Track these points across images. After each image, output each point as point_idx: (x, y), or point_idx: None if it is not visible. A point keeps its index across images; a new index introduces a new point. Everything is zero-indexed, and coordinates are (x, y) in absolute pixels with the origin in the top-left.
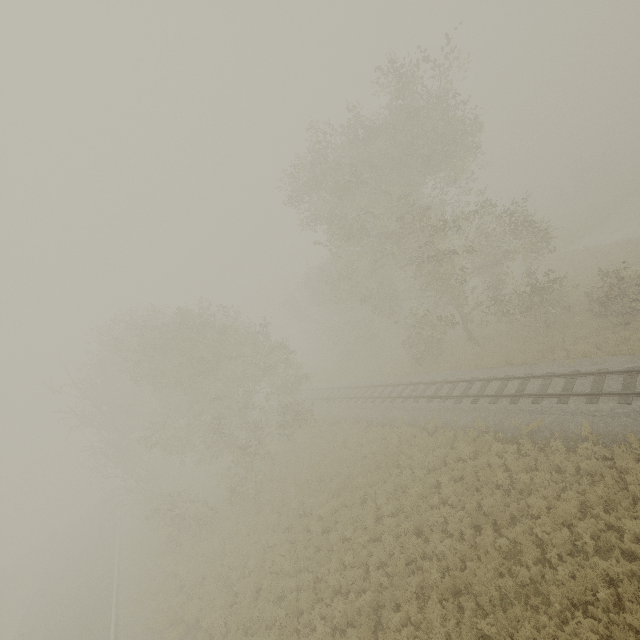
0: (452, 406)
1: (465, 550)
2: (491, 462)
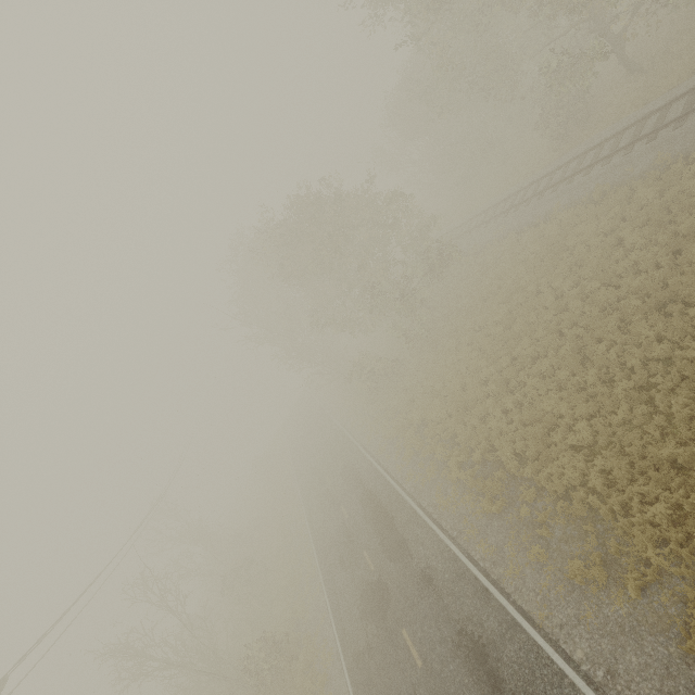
0: (620, 161)
1: (664, 275)
2: (685, 189)
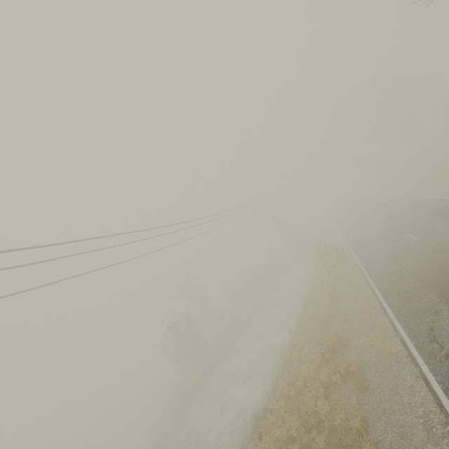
0: None
1: None
2: None
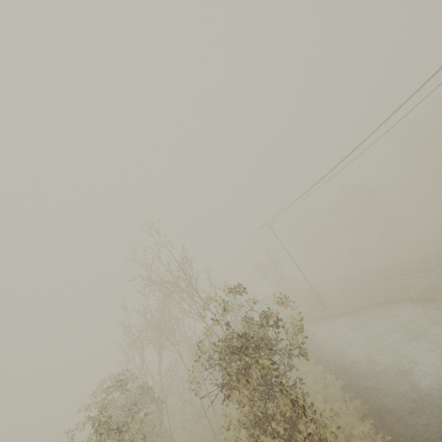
0: None
1: None
2: None
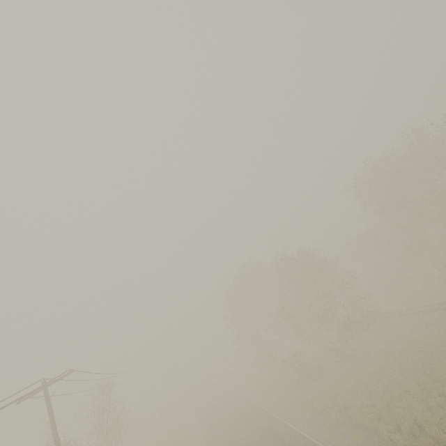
0: None
1: None
2: None
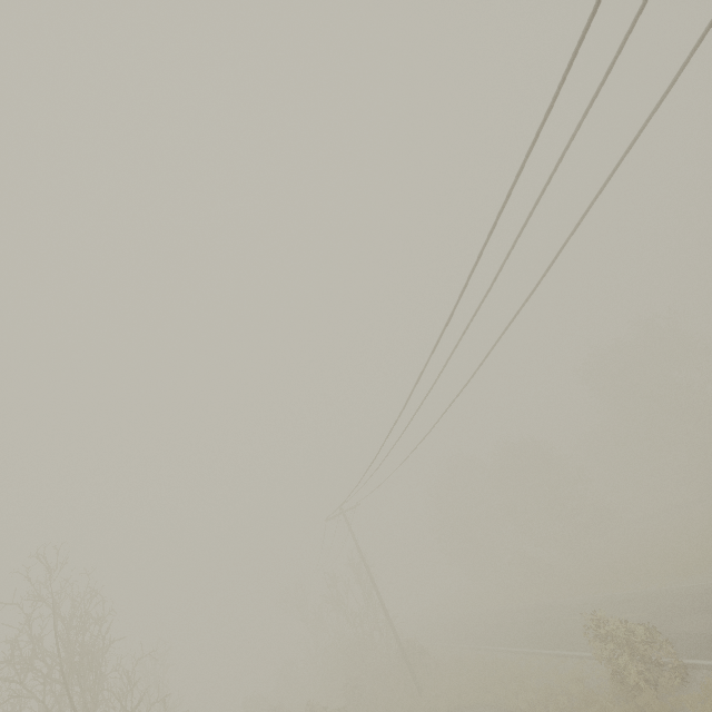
0: None
1: None
2: None
